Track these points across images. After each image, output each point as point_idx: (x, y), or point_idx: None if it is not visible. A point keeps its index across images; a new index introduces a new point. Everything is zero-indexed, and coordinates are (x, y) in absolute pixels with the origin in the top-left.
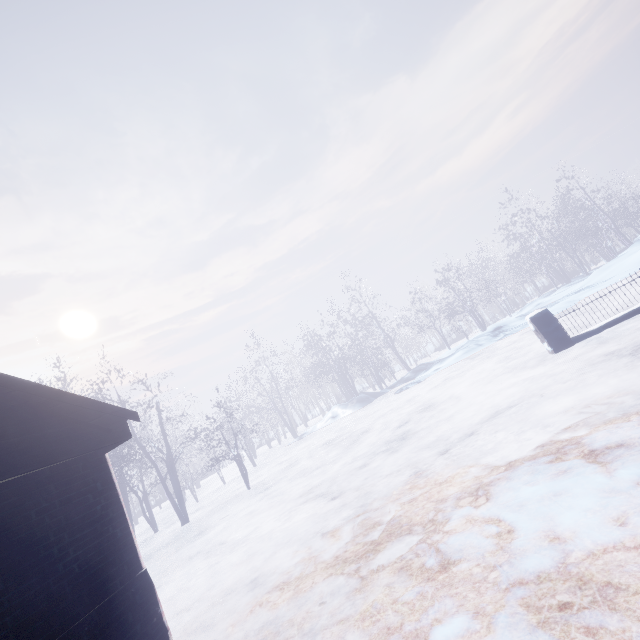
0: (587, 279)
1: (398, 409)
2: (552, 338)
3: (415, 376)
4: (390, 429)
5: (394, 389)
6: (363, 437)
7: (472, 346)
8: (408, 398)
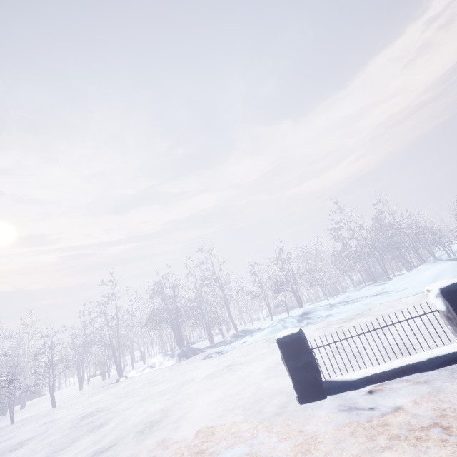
0: (387, 284)
1: (163, 395)
2: (299, 378)
3: (232, 341)
4: (95, 448)
5: (211, 350)
6: (83, 439)
7: (279, 326)
8: (190, 377)
